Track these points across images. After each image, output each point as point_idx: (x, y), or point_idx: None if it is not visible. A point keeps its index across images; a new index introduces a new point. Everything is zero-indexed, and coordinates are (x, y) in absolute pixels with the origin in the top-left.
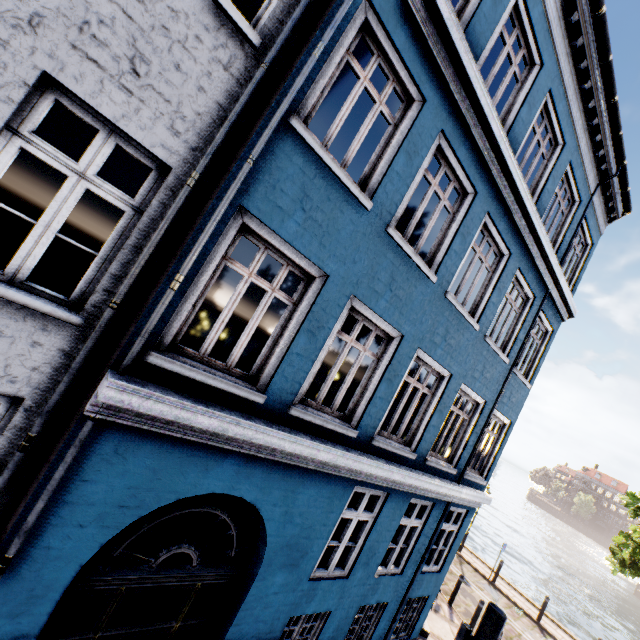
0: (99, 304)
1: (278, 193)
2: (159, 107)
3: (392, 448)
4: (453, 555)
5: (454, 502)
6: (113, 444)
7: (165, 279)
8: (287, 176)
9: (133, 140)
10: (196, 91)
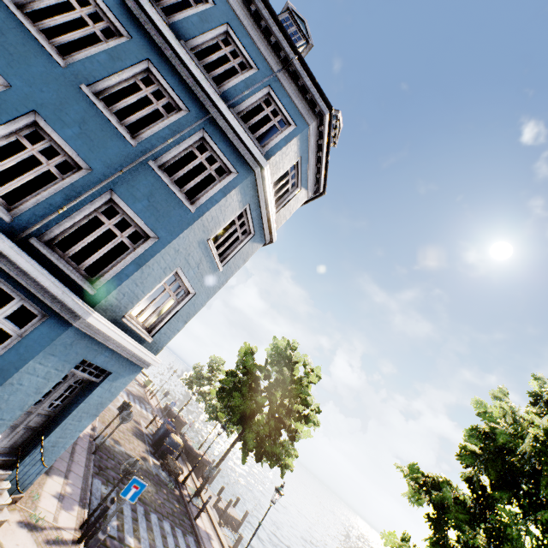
0: None
1: None
2: None
3: None
4: None
5: (7, 274)
6: None
7: None
8: None
9: None
10: None
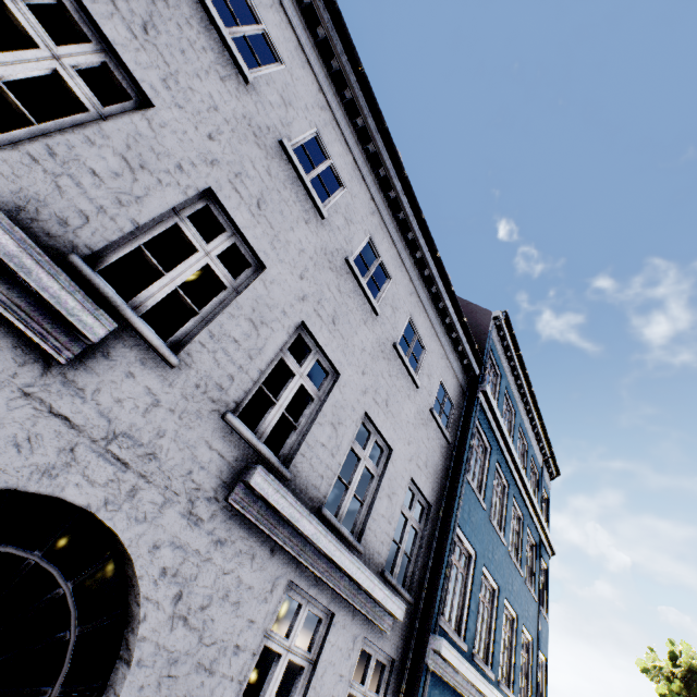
0: (414, 589)
1: (464, 511)
2: (430, 479)
3: (506, 690)
4: None
5: None
6: (429, 691)
7: (442, 570)
8: (465, 502)
9: (421, 495)
10: (437, 468)
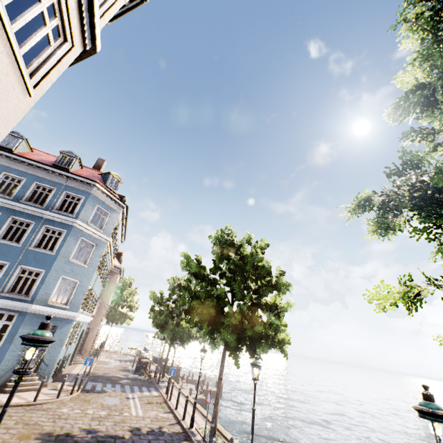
0: None
1: None
2: None
3: None
4: (13, 338)
5: None
6: None
7: None
8: None
9: None
10: None
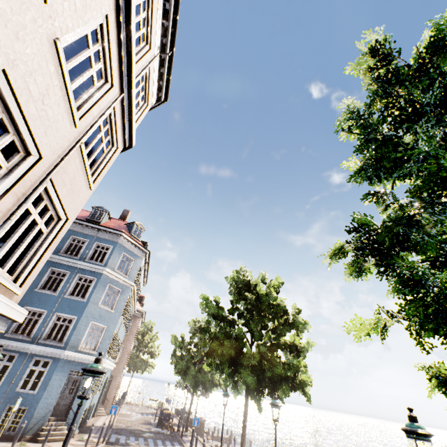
0: None
1: None
2: None
3: None
4: (46, 385)
5: (36, 354)
6: None
7: None
8: None
9: None
10: None
